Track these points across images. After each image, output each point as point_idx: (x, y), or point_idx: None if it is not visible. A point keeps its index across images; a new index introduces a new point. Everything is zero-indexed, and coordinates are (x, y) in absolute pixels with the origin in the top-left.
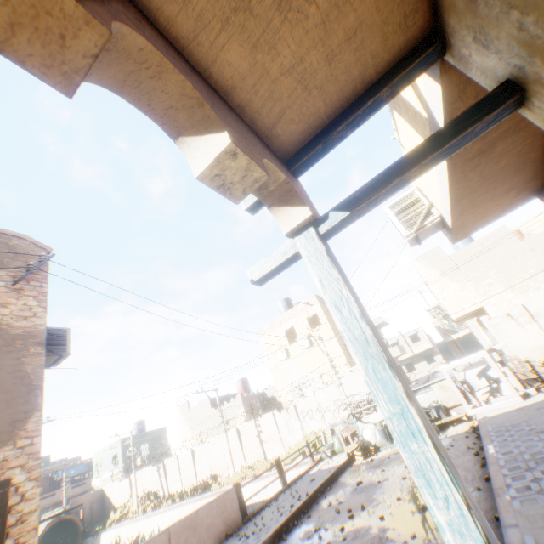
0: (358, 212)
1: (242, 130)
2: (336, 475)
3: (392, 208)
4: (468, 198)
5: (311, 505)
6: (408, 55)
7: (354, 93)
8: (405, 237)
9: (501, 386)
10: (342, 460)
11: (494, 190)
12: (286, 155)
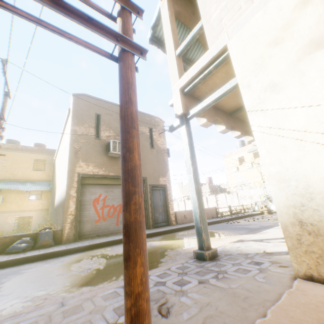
0: None
1: None
2: (253, 215)
3: None
4: None
5: (242, 218)
6: None
7: None
8: None
9: None
10: (258, 212)
11: None
12: None
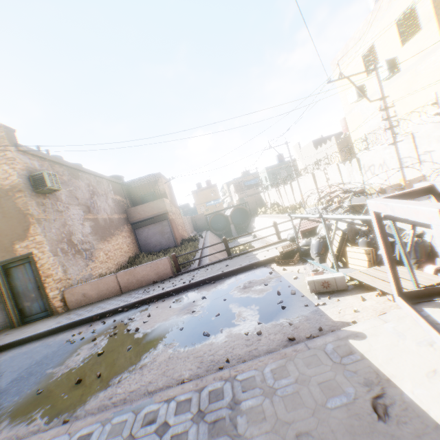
0: None
1: None
2: (239, 271)
3: None
4: None
5: (182, 292)
6: None
7: None
8: None
9: None
10: (268, 257)
11: None
12: None
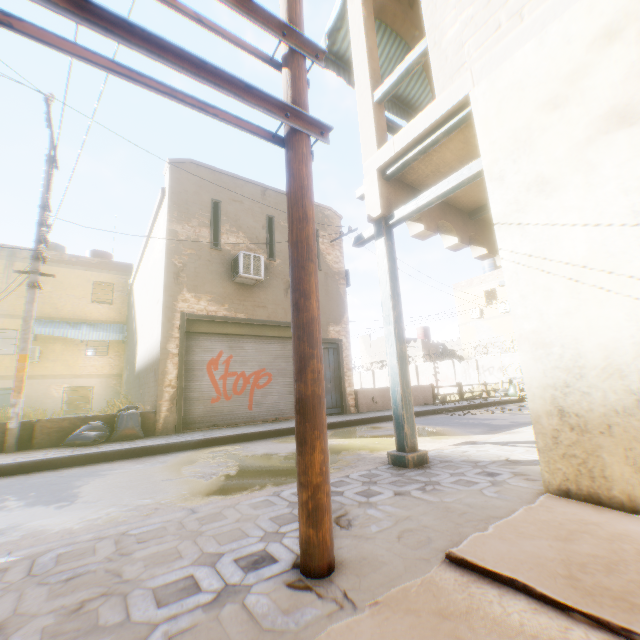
0: None
1: None
2: (504, 403)
3: None
4: None
5: (482, 407)
6: None
7: None
8: None
9: None
10: (513, 398)
11: None
12: None
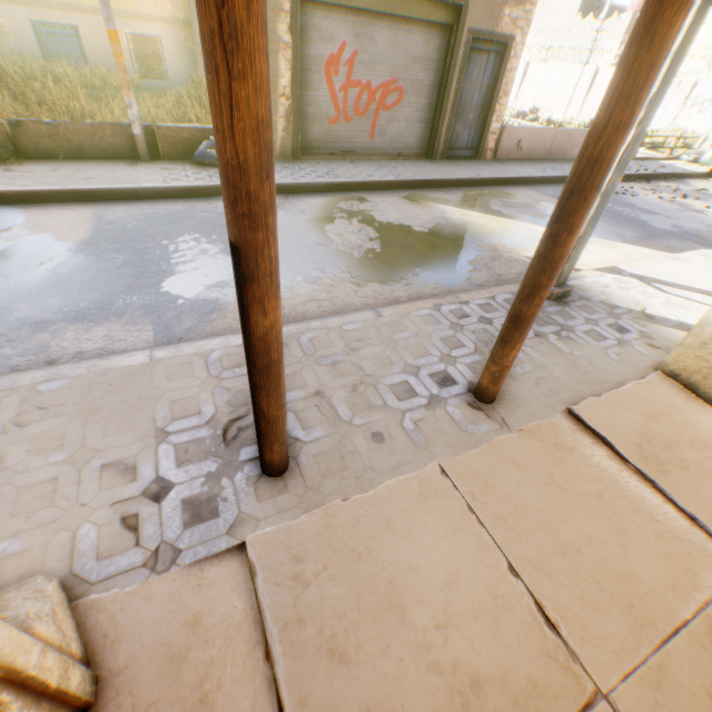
0: None
1: None
2: (682, 177)
3: None
4: None
5: (650, 180)
6: None
7: None
8: None
9: None
10: (699, 171)
11: None
12: None
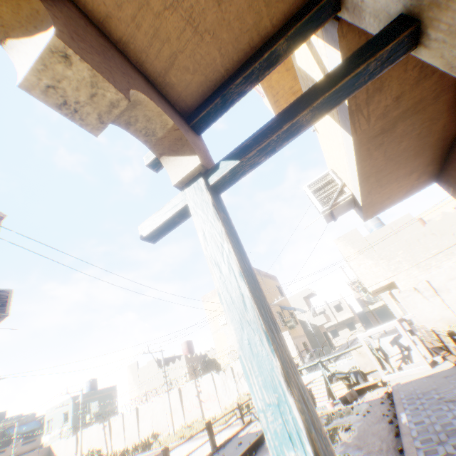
0: (249, 162)
1: (112, 57)
2: (262, 439)
3: (310, 187)
4: (375, 177)
5: None
6: (303, 9)
7: (250, 46)
8: (322, 213)
9: (411, 353)
10: None
11: (398, 172)
12: (185, 110)
